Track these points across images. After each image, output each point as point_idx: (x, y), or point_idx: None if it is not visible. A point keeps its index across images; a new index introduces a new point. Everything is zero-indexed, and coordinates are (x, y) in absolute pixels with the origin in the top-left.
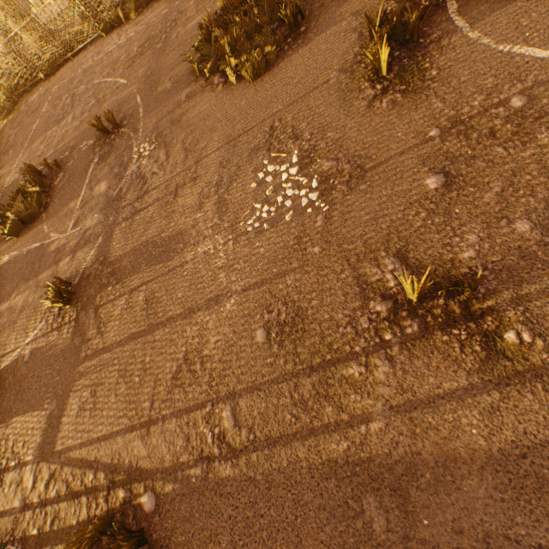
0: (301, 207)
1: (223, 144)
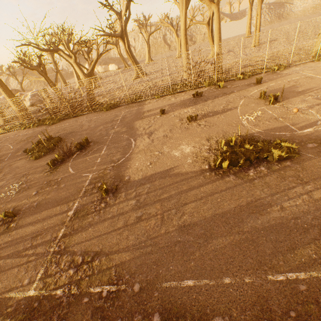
0: (10, 195)
1: (13, 175)
